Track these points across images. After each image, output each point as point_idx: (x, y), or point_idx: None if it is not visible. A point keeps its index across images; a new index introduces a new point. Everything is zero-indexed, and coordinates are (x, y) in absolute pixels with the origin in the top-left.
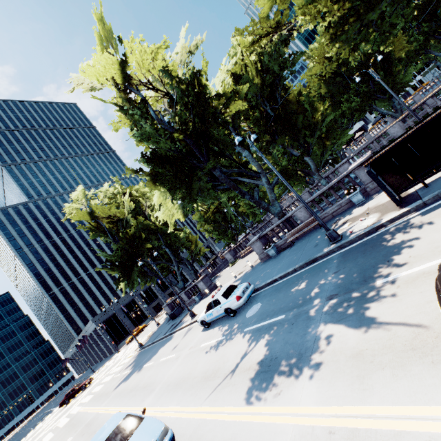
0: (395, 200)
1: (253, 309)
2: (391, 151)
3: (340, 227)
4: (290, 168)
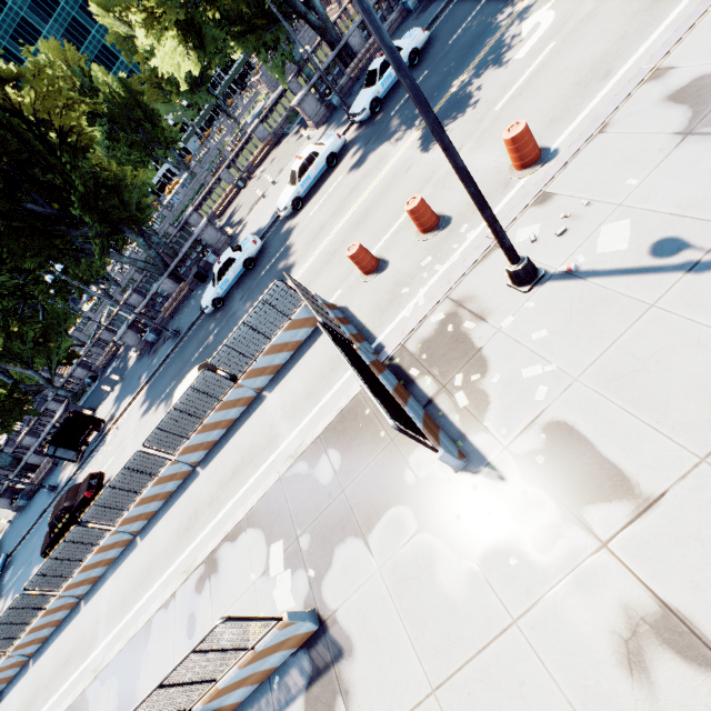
0: (73, 462)
1: (10, 572)
2: (58, 433)
3: (63, 471)
4: (7, 403)
